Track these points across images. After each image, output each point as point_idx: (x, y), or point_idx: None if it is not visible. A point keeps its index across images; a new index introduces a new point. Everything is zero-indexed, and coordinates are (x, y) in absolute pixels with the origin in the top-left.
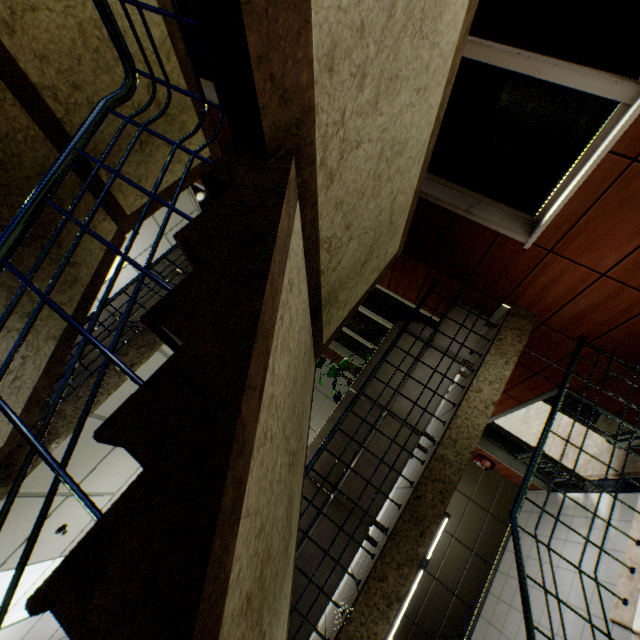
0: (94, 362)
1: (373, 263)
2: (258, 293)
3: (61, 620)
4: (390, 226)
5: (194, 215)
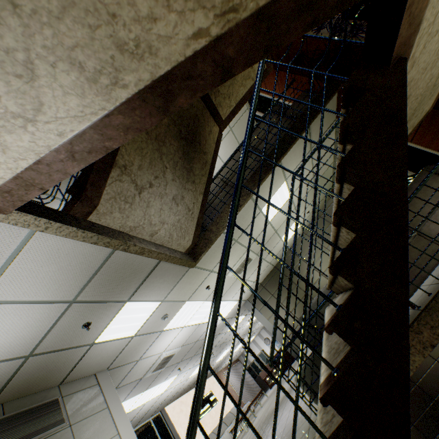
0: (217, 206)
1: (411, 122)
2: (402, 146)
3: (346, 274)
4: (432, 89)
5: (246, 112)
